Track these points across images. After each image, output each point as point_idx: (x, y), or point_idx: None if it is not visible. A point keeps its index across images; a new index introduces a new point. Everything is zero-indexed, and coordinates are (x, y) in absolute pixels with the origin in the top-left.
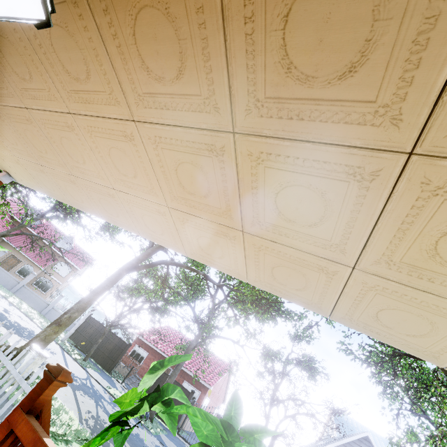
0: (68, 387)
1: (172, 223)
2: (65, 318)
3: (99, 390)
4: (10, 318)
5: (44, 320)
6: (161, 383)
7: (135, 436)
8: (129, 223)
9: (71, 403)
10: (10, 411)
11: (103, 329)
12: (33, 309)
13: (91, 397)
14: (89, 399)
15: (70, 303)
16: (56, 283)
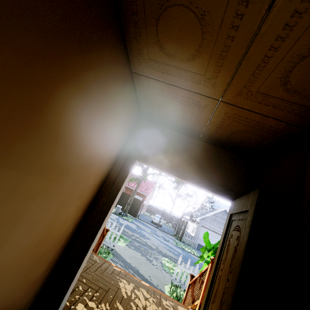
0: None
1: None
2: None
3: None
4: None
5: None
6: (124, 198)
7: (128, 226)
8: None
9: None
10: (111, 240)
11: None
12: None
13: None
14: None
15: None
16: None
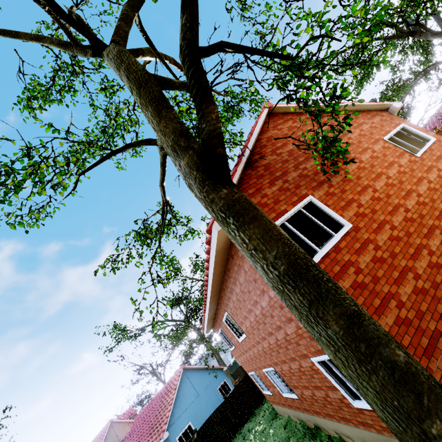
0: None
1: None
2: None
3: None
4: None
5: None
6: None
7: None
8: None
9: None
10: None
11: None
12: None
13: None
14: None
15: None
16: None
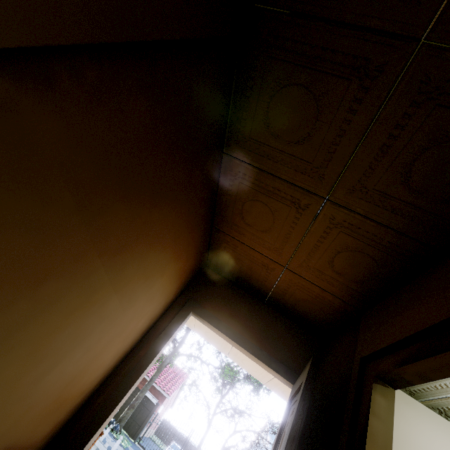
0: None
1: (271, 377)
2: None
3: None
4: None
5: None
6: None
7: None
8: (224, 350)
9: None
10: None
11: None
12: None
13: None
14: None
15: None
16: None
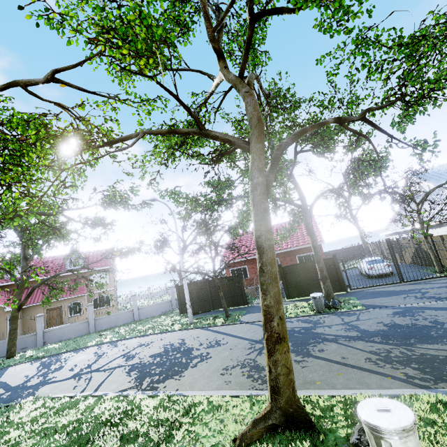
0: (309, 361)
1: None
2: (278, 326)
3: (289, 326)
4: (144, 359)
5: (148, 323)
6: (299, 273)
7: (394, 328)
8: None
9: (362, 376)
10: None
11: (203, 284)
12: (126, 325)
13: (318, 341)
14: (324, 345)
15: (131, 292)
16: (110, 292)
